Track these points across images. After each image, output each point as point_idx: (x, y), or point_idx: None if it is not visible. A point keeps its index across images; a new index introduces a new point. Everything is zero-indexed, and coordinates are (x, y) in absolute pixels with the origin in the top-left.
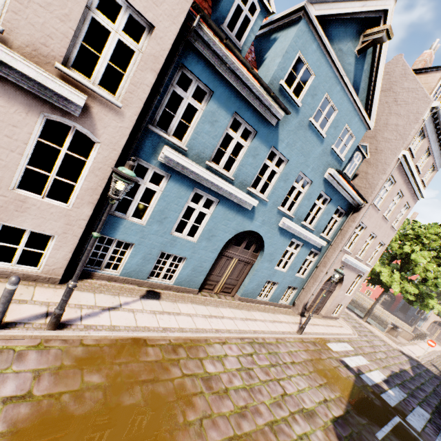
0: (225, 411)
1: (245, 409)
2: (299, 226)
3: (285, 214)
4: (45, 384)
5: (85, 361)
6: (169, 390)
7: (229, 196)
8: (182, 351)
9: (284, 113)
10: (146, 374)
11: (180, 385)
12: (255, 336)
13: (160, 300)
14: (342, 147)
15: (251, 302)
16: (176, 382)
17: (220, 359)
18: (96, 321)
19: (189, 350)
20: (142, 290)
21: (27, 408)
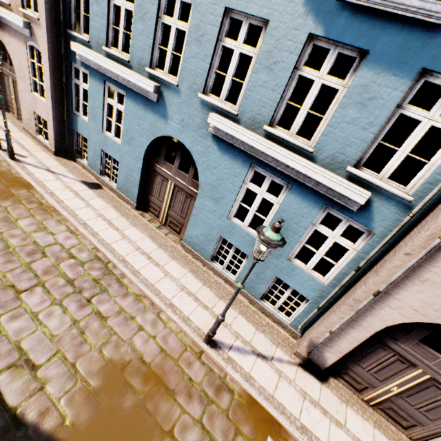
0: None
1: None
2: (244, 130)
3: (219, 109)
4: None
5: None
6: None
7: (128, 84)
8: (35, 205)
9: None
10: None
11: None
12: (113, 261)
13: (91, 189)
14: None
15: (201, 261)
16: None
17: (43, 229)
18: (32, 168)
19: (40, 209)
20: (93, 181)
21: None
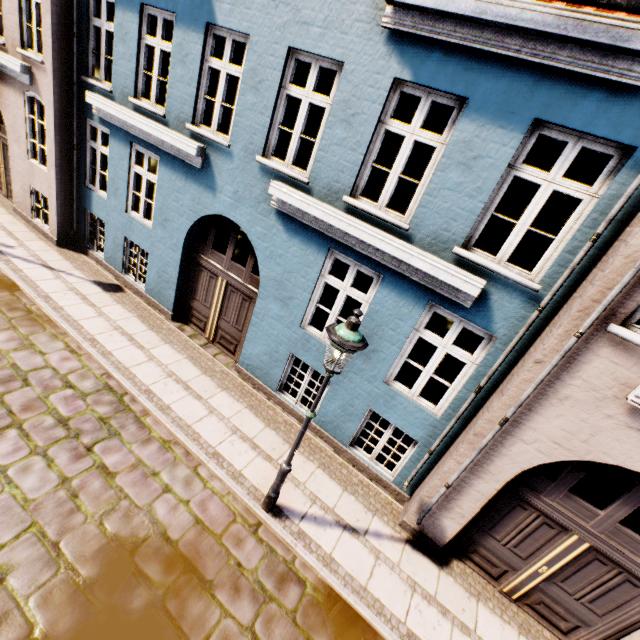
0: None
1: None
2: (317, 203)
3: (284, 176)
4: None
5: None
6: None
7: (163, 145)
8: (19, 314)
9: None
10: None
11: None
12: (132, 392)
13: (107, 293)
14: None
15: (265, 393)
16: None
17: (28, 346)
18: (21, 263)
19: (27, 319)
20: (112, 281)
21: None
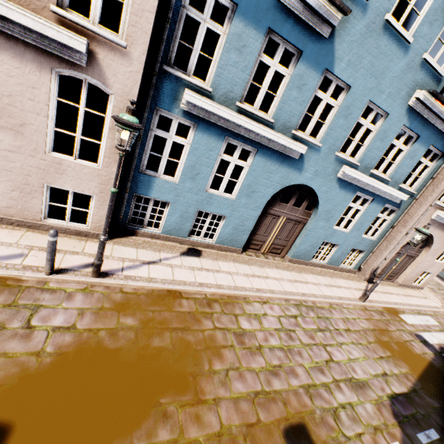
0: (255, 366)
1: (279, 368)
2: (366, 176)
3: (346, 162)
4: (87, 321)
5: (123, 305)
6: (198, 339)
7: (268, 143)
8: (217, 306)
9: (342, 15)
10: (177, 323)
11: (210, 336)
12: (303, 299)
13: (201, 258)
14: (443, 55)
15: (305, 264)
16: (206, 333)
17: (257, 317)
18: (136, 273)
19: (225, 306)
20: (184, 247)
21: (70, 337)
